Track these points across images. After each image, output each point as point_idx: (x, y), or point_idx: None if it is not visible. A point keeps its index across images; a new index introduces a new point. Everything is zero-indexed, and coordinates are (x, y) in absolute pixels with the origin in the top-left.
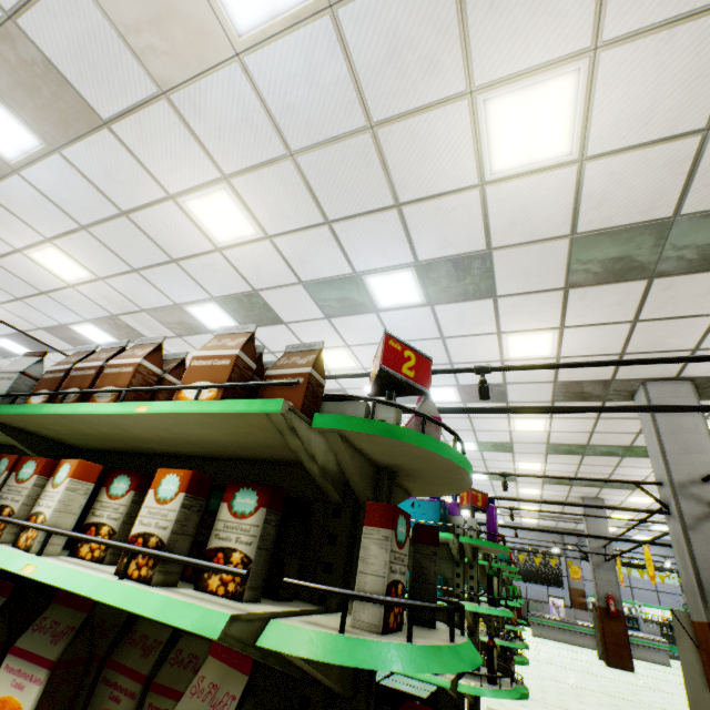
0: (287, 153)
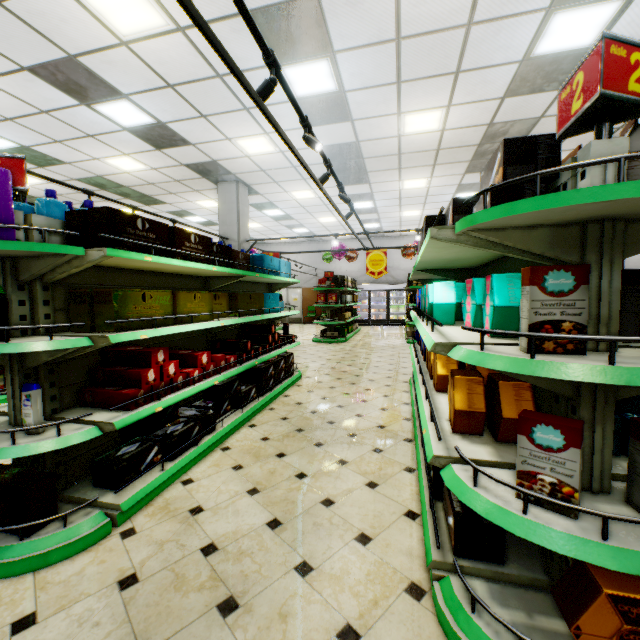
0: (473, 22)
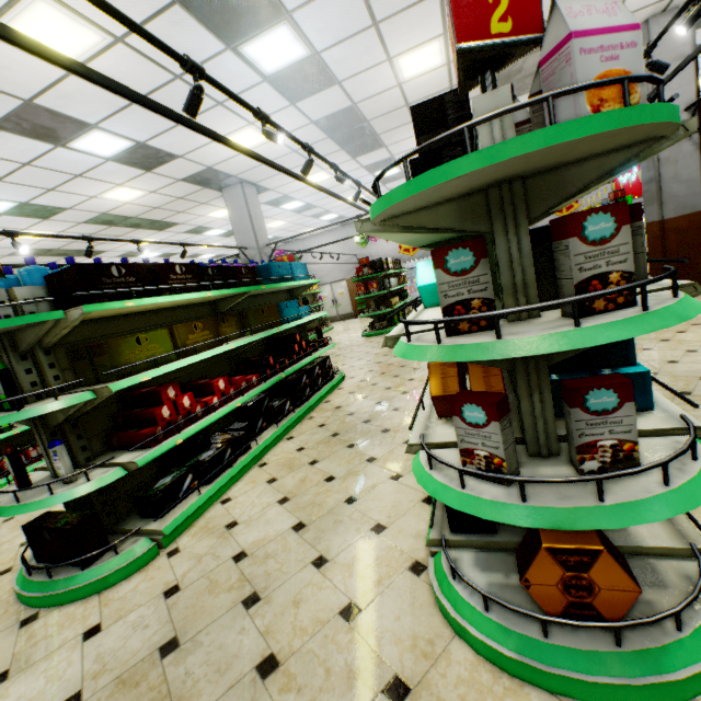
0: None
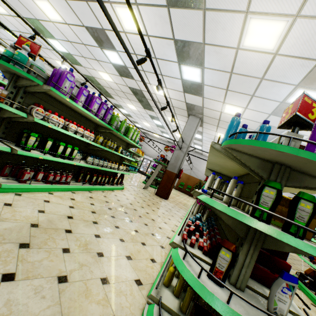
0: None
